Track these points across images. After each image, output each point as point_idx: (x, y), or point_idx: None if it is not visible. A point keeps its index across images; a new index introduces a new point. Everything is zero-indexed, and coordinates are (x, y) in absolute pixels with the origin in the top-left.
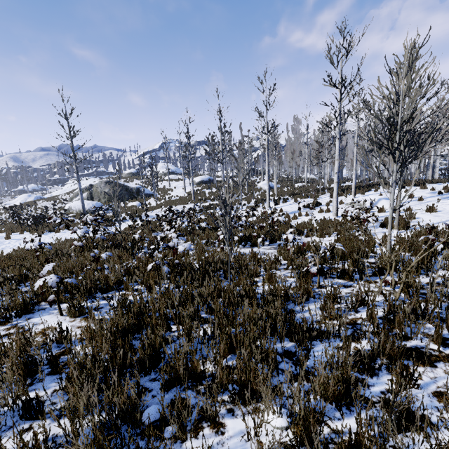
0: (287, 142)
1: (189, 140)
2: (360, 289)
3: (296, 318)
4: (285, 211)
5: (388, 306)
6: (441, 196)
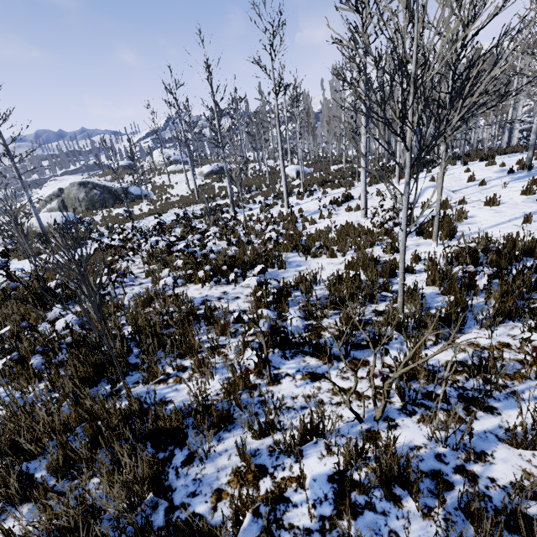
0: (324, 106)
1: (178, 115)
2: (311, 410)
3: (187, 480)
4: (306, 211)
5: (346, 457)
6: (512, 176)
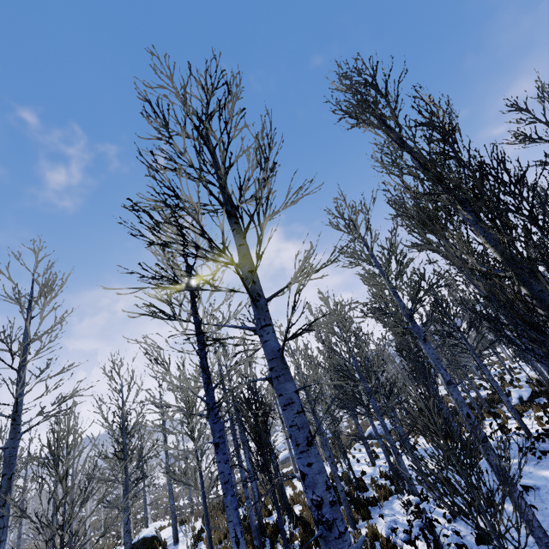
0: None
1: None
2: None
3: None
4: None
5: None
6: None
